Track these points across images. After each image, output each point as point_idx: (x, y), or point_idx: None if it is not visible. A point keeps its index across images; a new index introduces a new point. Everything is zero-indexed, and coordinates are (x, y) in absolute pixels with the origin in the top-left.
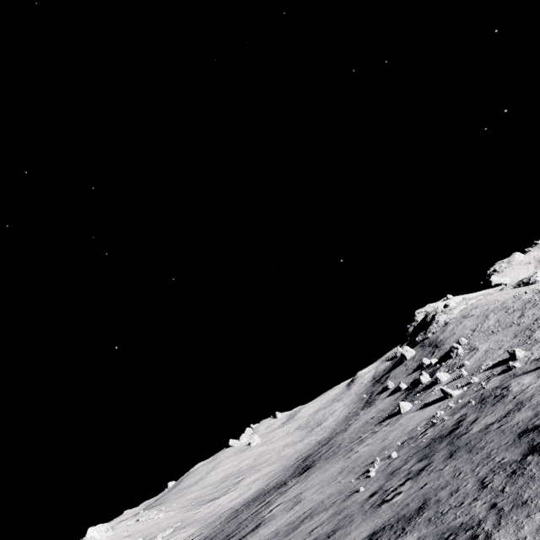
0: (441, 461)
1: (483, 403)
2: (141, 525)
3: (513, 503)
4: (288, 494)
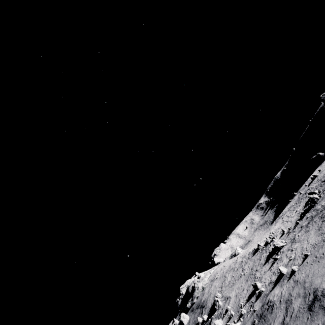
0: None
1: (264, 316)
2: None
3: None
4: None
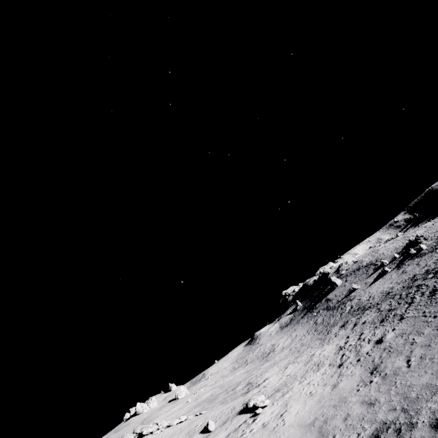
0: None
1: None
2: (159, 433)
3: None
4: None
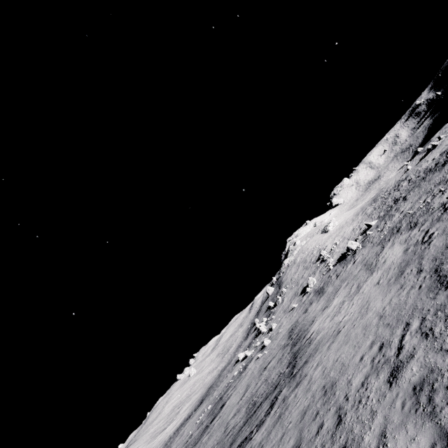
0: (207, 418)
1: (241, 373)
2: None
3: (192, 447)
4: (184, 428)
